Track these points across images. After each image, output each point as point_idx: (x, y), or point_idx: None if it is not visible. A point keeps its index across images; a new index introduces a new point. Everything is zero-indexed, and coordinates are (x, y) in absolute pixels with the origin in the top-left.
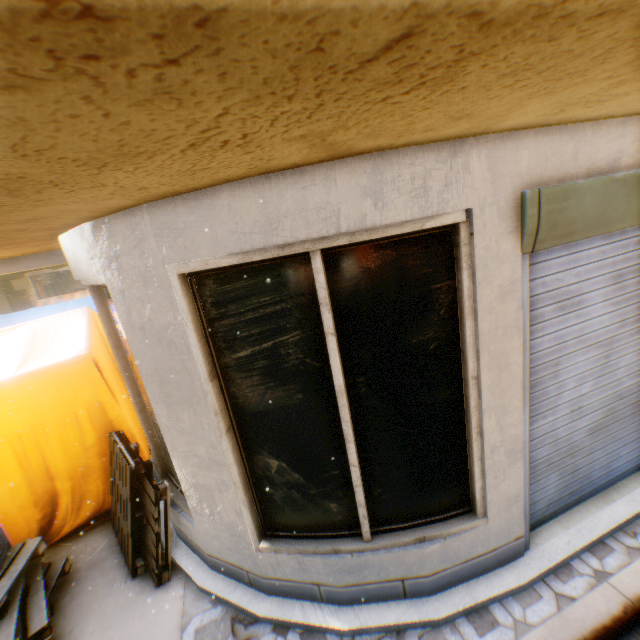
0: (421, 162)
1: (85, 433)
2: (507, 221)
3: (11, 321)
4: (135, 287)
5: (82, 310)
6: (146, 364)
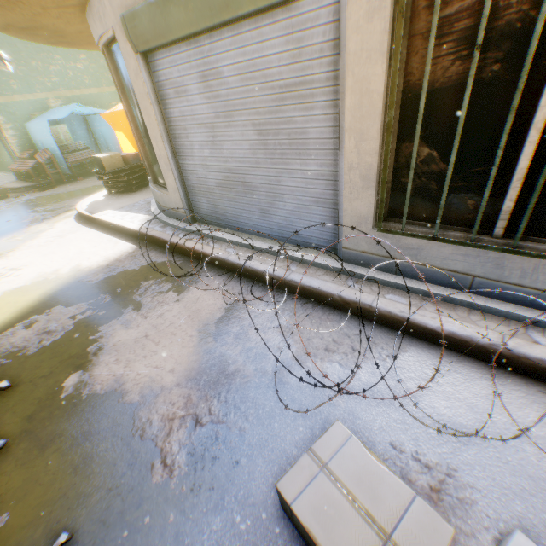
0: (96, 6)
1: None
2: (125, 35)
3: None
4: None
5: None
6: None
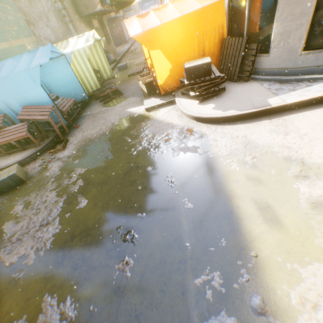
0: None
1: (215, 38)
2: None
3: None
4: None
5: None
6: None
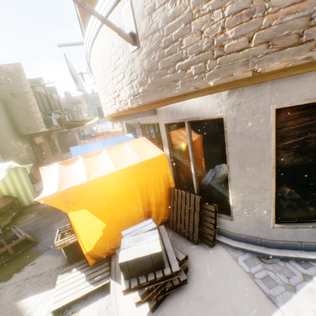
0: None
1: (161, 187)
2: None
3: (84, 147)
4: (244, 116)
5: (143, 138)
6: (235, 149)
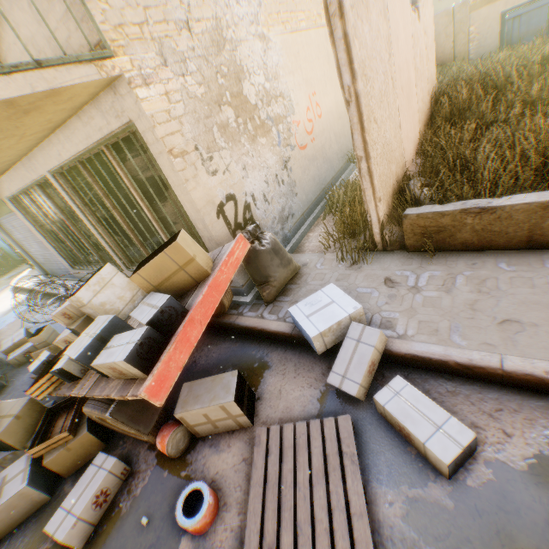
0: None
1: None
2: None
3: None
4: None
5: None
6: None
